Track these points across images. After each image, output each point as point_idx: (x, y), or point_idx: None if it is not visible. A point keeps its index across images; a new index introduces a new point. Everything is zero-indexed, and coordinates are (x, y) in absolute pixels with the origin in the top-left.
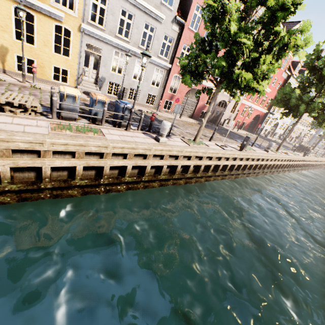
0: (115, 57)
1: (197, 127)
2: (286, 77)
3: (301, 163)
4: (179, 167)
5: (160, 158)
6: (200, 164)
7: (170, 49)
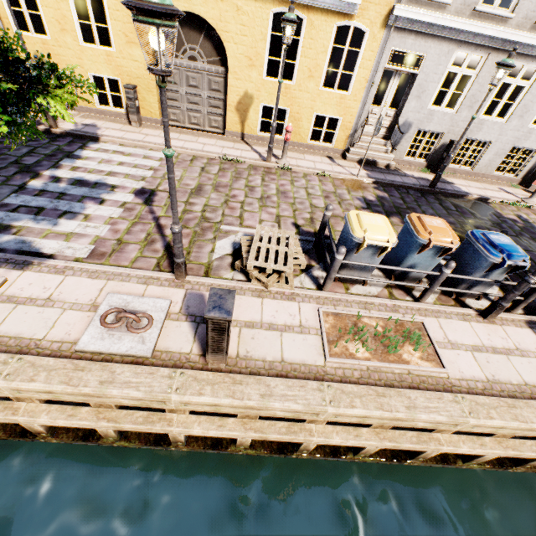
0: (452, 68)
1: None
2: None
3: None
4: None
5: None
6: None
7: None
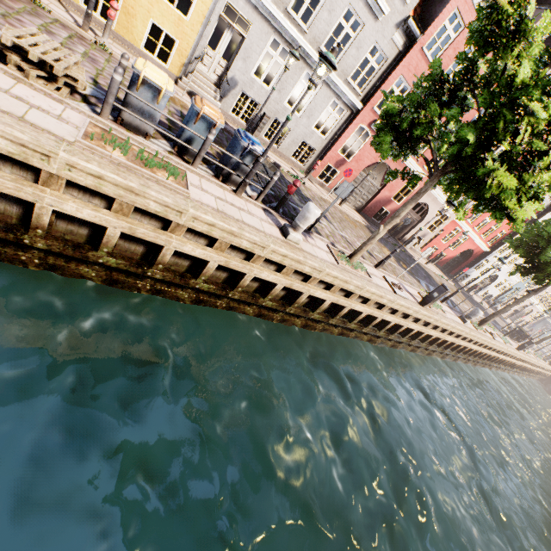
0: (270, 50)
1: (362, 232)
2: (546, 205)
3: (509, 360)
4: (304, 296)
5: (276, 267)
6: (344, 304)
7: (373, 75)
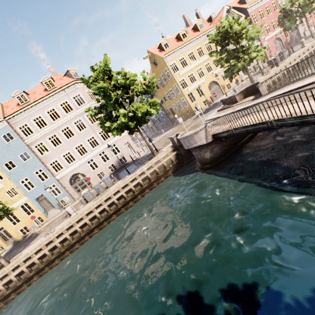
0: None
1: (297, 46)
2: None
3: None
4: None
5: (311, 48)
6: None
7: None
